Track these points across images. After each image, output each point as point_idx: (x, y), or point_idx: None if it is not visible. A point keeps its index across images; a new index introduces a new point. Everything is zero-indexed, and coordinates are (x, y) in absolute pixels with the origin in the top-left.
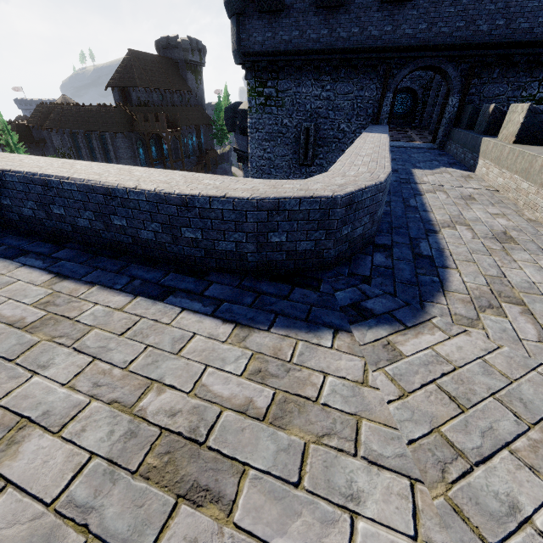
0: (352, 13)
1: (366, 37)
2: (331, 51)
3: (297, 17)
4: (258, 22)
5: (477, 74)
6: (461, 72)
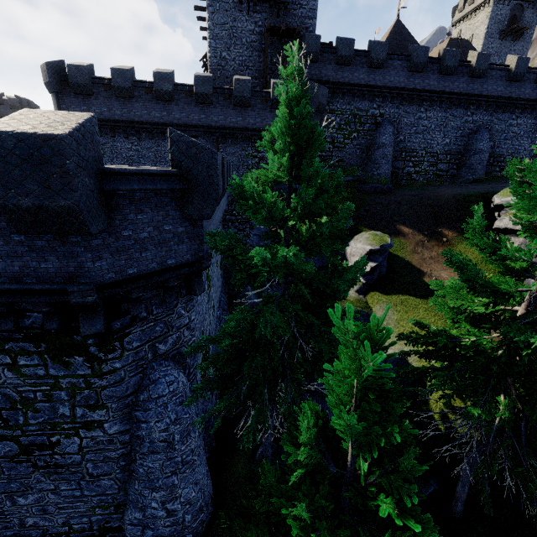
0: (141, 103)
1: (153, 117)
2: (132, 122)
3: (104, 100)
4: (74, 99)
5: (221, 141)
6: (213, 140)
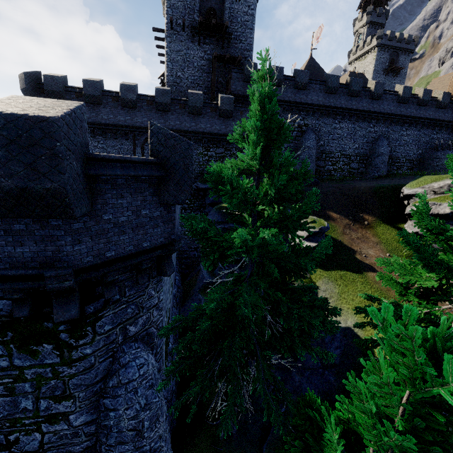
0: (108, 109)
1: (118, 120)
2: (99, 124)
3: None
4: None
5: None
6: None
